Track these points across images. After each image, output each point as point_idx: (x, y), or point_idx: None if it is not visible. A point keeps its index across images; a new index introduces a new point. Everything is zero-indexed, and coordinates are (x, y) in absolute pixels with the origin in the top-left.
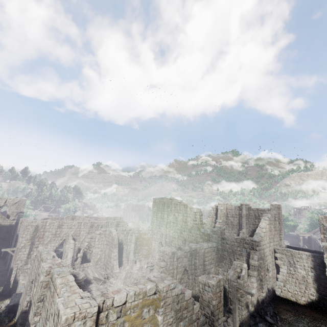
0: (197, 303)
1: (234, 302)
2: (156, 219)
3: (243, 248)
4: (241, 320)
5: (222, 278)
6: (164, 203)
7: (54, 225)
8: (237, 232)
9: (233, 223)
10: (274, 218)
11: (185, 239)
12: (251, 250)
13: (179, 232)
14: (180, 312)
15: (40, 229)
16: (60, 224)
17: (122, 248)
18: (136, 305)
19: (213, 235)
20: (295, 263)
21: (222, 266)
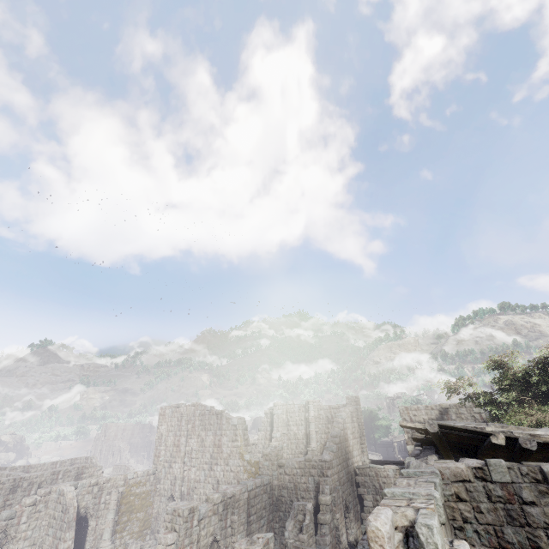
0: None
1: None
2: (164, 450)
3: (310, 477)
4: None
5: (272, 537)
6: (181, 414)
7: None
8: (305, 451)
9: (297, 435)
10: (351, 419)
11: (218, 481)
12: (321, 478)
13: (208, 467)
14: None
15: None
16: None
17: (85, 528)
18: None
19: (265, 462)
20: (382, 487)
21: (279, 520)
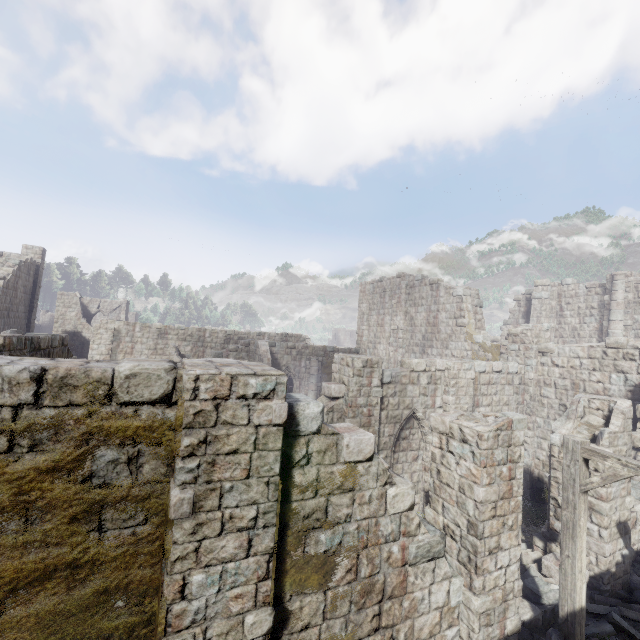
0: (404, 484)
1: (569, 502)
2: (366, 330)
3: (616, 373)
4: (595, 567)
5: (522, 421)
6: (383, 289)
7: (151, 331)
8: None
9: (578, 331)
10: None
11: None
12: None
13: (419, 350)
14: (314, 499)
15: (125, 337)
16: (161, 330)
17: None
18: (45, 425)
19: (511, 345)
20: None
21: (534, 427)
